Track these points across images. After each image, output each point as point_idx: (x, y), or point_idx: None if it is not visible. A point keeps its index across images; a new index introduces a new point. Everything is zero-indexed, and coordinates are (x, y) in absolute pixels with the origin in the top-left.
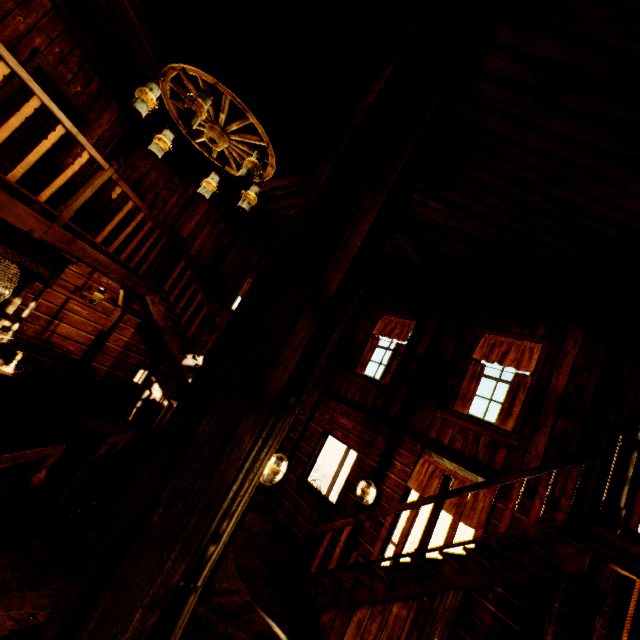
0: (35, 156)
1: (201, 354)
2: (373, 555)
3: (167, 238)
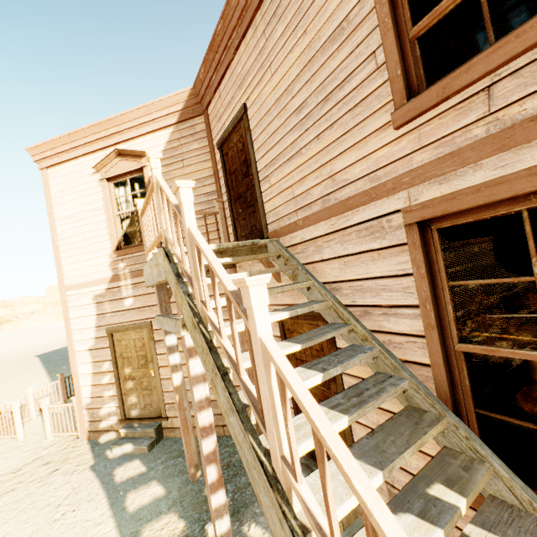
0: None
1: None
2: None
3: None
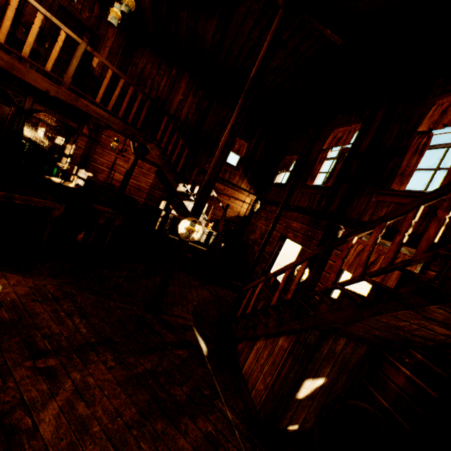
0: (32, 38)
1: (189, 183)
2: (272, 302)
3: (150, 101)
